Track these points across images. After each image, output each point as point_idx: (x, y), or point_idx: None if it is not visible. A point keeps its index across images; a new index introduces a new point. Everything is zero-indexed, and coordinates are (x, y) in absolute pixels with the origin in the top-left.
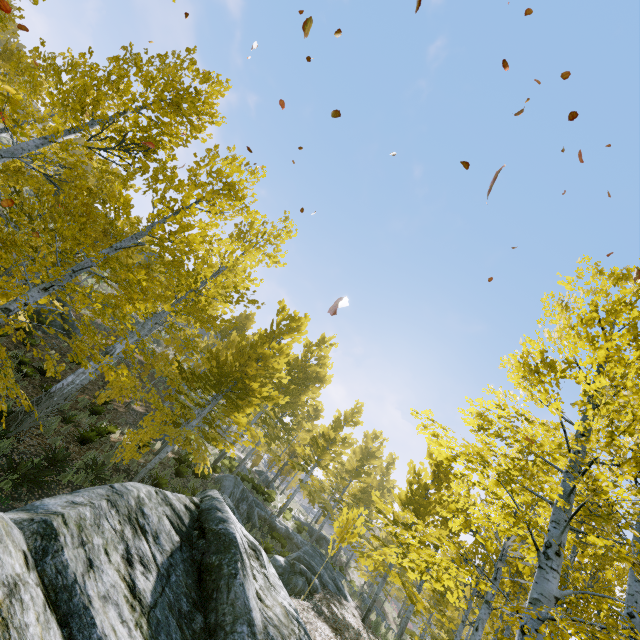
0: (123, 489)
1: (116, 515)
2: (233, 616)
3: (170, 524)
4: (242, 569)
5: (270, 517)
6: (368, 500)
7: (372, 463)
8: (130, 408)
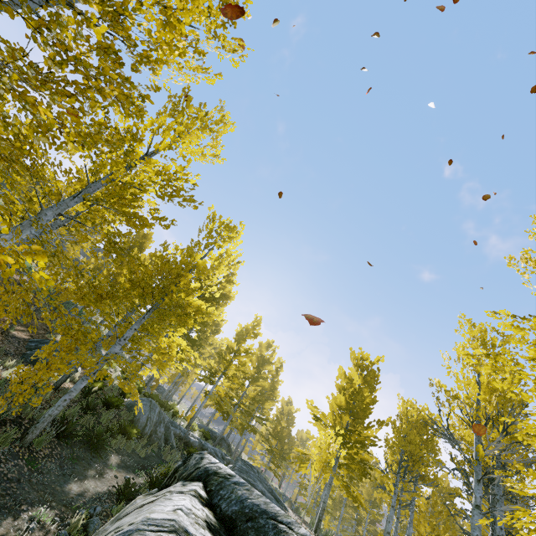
0: None
1: None
2: None
3: None
4: None
5: (184, 433)
6: (262, 400)
7: (266, 368)
8: (9, 335)
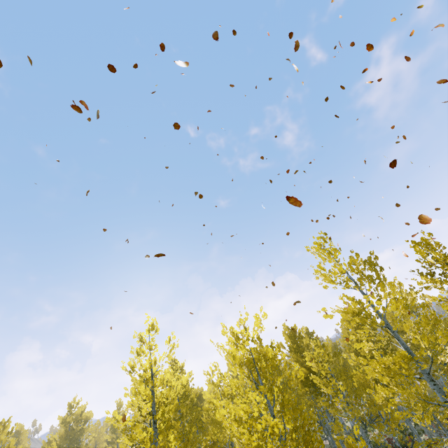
0: None
1: None
2: None
3: None
4: None
5: None
6: None
7: None
8: None
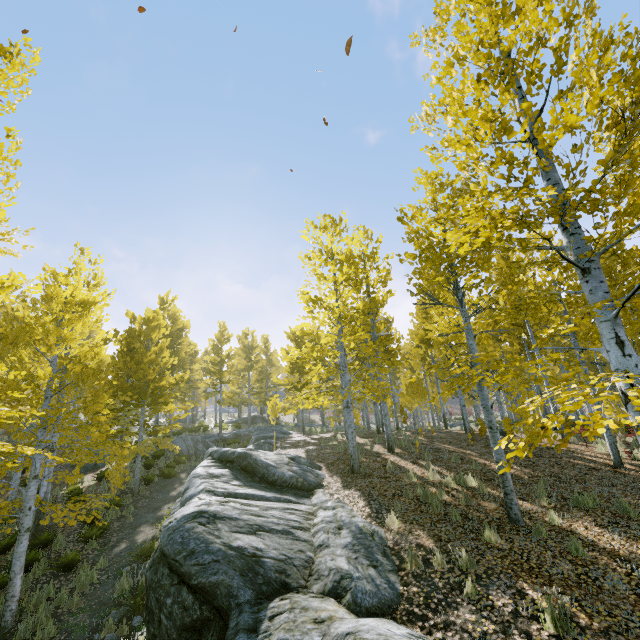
0: (198, 474)
1: (209, 479)
2: (265, 468)
3: (220, 469)
4: (256, 457)
5: (218, 437)
6: (267, 375)
7: (255, 352)
8: None
